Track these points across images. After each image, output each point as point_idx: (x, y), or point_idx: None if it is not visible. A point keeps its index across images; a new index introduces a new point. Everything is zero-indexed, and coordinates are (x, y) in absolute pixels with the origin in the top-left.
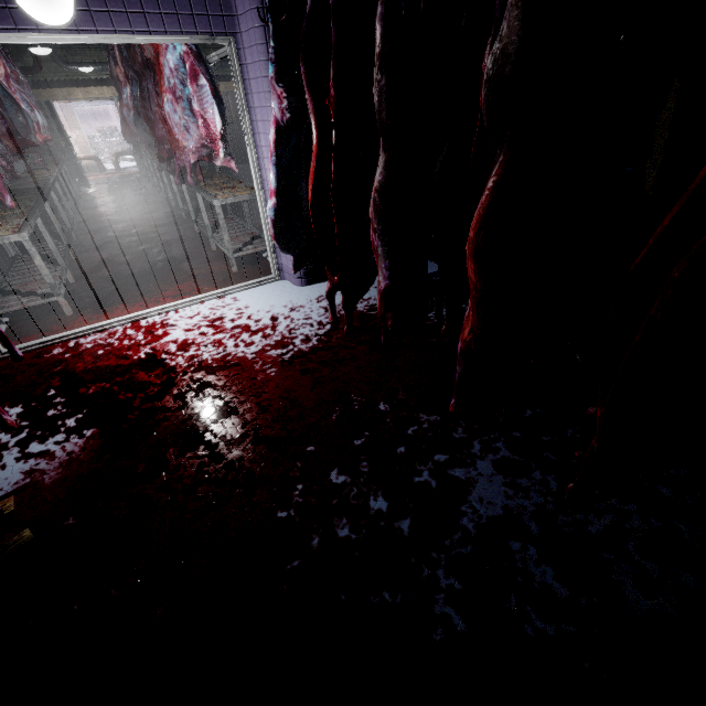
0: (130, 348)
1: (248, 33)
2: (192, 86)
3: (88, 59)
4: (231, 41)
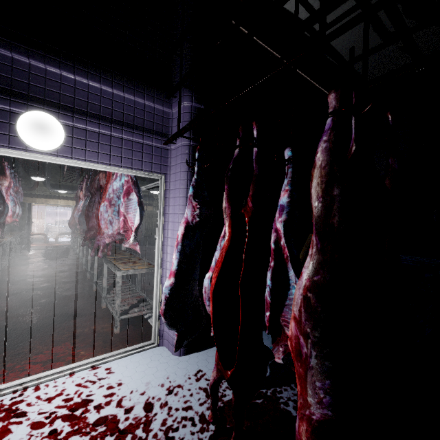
0: None
1: (175, 174)
2: (126, 198)
3: (67, 187)
4: (162, 177)
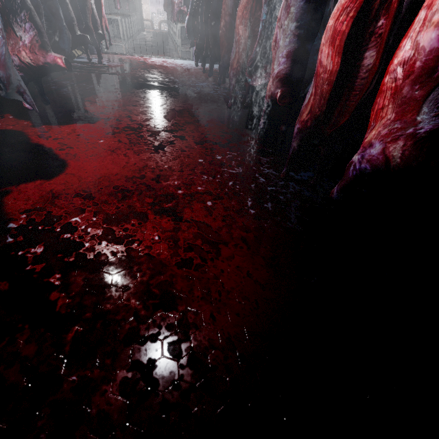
0: (138, 59)
1: None
2: None
3: None
4: None
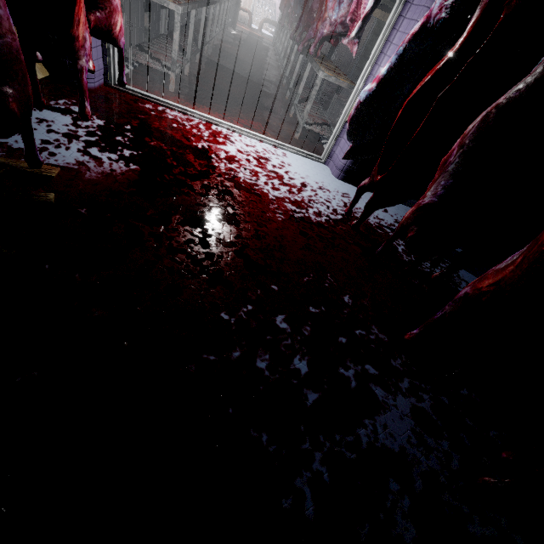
0: (195, 136)
1: None
2: None
3: None
4: None
